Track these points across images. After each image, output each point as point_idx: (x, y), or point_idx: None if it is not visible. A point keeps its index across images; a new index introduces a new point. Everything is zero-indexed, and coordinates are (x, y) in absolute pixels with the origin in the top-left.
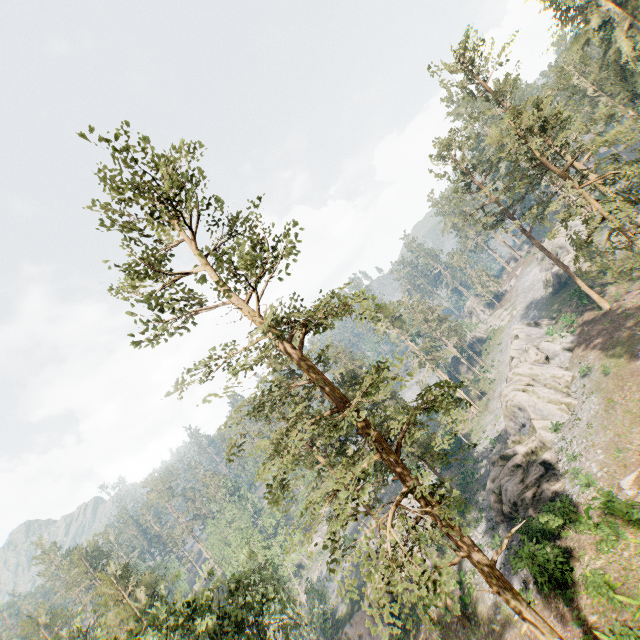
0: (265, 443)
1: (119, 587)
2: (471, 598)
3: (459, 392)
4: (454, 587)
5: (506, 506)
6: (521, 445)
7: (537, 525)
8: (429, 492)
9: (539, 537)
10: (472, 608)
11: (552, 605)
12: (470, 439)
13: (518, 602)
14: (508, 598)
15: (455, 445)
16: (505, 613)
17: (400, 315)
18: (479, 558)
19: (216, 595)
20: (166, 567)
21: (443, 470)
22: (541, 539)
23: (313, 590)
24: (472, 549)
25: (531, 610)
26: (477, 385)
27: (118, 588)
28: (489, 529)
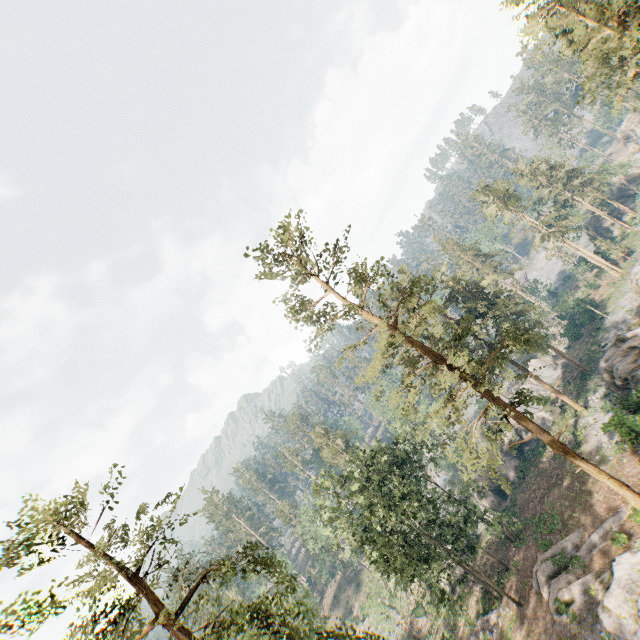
0: (396, 360)
1: (325, 439)
2: (580, 444)
3: (594, 259)
4: (568, 436)
5: (616, 381)
6: (639, 328)
7: (632, 400)
8: (512, 398)
9: (634, 408)
10: (579, 451)
11: (637, 453)
12: (605, 307)
13: (573, 458)
14: (566, 456)
15: (586, 316)
16: (602, 455)
17: (512, 194)
18: (544, 436)
19: (386, 445)
20: (349, 427)
21: (571, 341)
22: (636, 409)
23: (456, 436)
24: (539, 432)
25: (584, 462)
26: (619, 246)
27: (325, 439)
28: (605, 395)
